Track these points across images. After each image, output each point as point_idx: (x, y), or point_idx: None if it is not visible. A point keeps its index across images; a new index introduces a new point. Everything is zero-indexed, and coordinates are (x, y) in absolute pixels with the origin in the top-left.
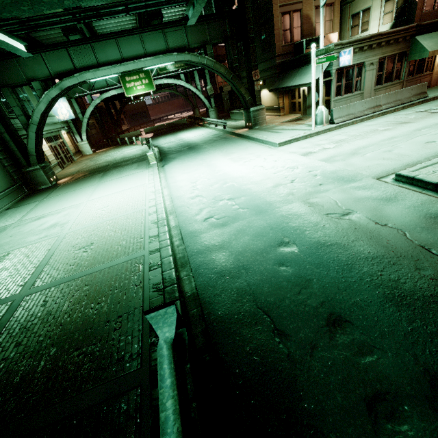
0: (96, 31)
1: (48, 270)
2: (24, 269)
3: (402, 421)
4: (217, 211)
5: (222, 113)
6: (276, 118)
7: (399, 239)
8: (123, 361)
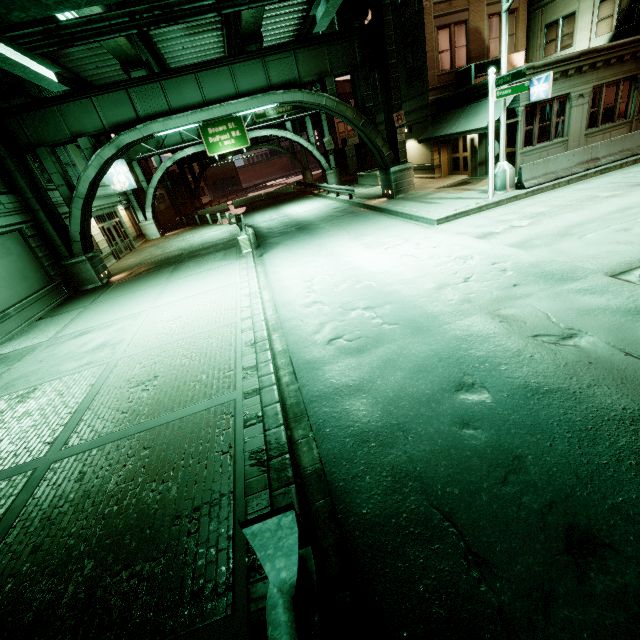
0: (169, 65)
1: (89, 419)
2: (54, 416)
3: None
4: (348, 327)
5: (345, 176)
6: (429, 181)
7: None
8: (202, 596)
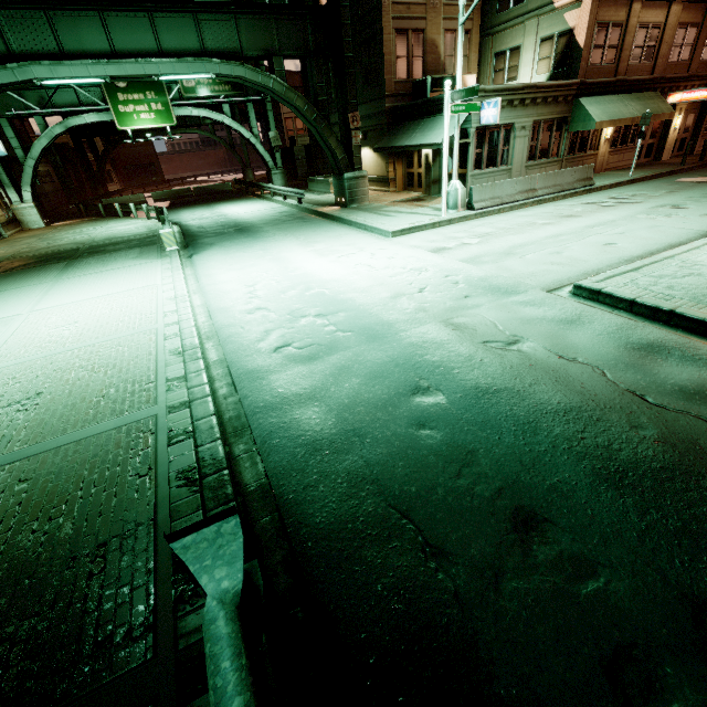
0: None
1: None
2: None
3: (669, 697)
4: (298, 334)
5: (293, 180)
6: (384, 194)
7: (597, 381)
8: (110, 646)
